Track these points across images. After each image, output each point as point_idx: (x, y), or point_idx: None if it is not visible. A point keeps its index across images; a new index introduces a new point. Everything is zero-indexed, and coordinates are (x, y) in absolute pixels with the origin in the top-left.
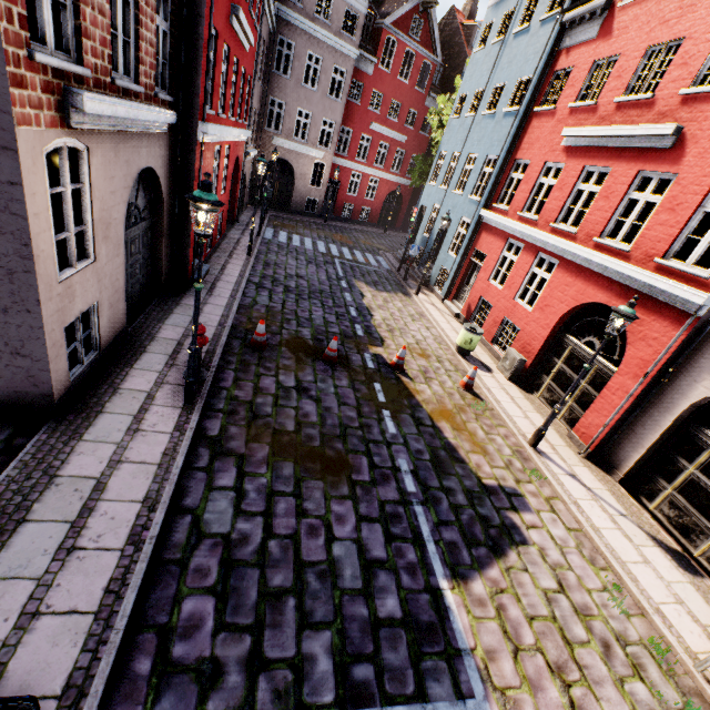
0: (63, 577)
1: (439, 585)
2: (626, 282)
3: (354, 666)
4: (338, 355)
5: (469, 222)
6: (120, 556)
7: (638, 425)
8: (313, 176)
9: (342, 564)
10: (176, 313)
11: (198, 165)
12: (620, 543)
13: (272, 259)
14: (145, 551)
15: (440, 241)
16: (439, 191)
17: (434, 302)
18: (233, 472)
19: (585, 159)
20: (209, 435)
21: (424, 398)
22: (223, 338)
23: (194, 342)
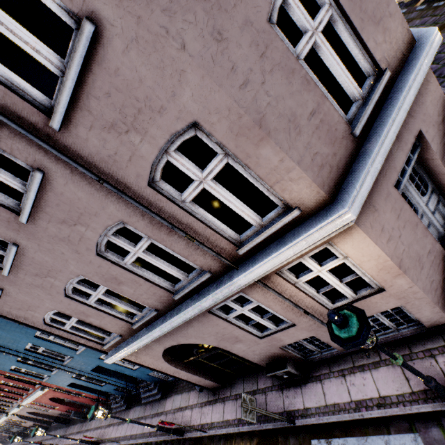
0: None
1: None
2: None
3: None
4: None
5: None
6: None
7: None
8: None
9: None
10: None
11: None
12: None
13: None
14: None
15: None
16: None
17: None
18: None
19: None
20: None
21: None
22: None
23: None
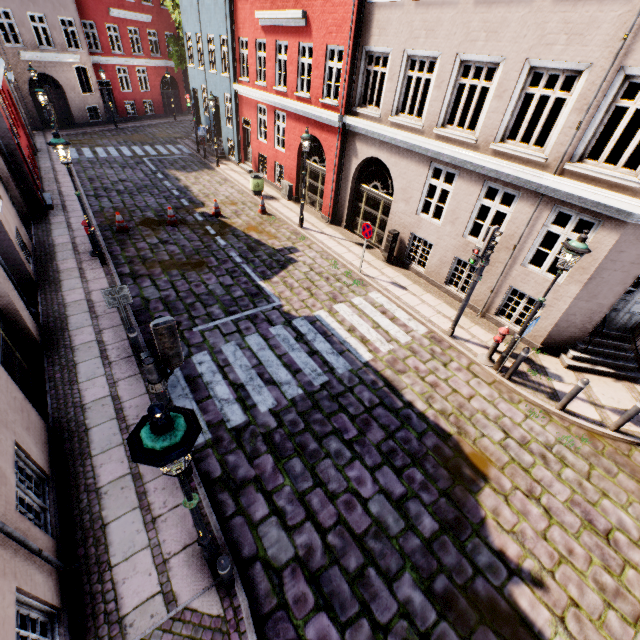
0: (101, 322)
1: (259, 283)
2: (314, 118)
3: (229, 309)
4: (178, 220)
5: (230, 97)
6: (119, 312)
7: (342, 196)
8: (80, 83)
9: (215, 290)
10: (55, 229)
11: (3, 116)
12: (340, 249)
13: (92, 174)
14: (128, 308)
15: (219, 117)
16: (200, 72)
17: (233, 168)
18: (148, 281)
19: (274, 36)
20: (126, 273)
21: (238, 225)
22: (98, 233)
23: (90, 227)
